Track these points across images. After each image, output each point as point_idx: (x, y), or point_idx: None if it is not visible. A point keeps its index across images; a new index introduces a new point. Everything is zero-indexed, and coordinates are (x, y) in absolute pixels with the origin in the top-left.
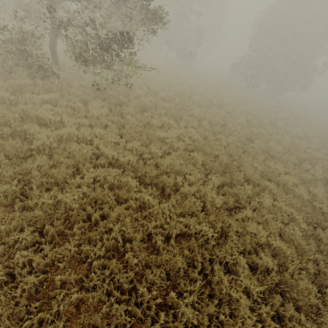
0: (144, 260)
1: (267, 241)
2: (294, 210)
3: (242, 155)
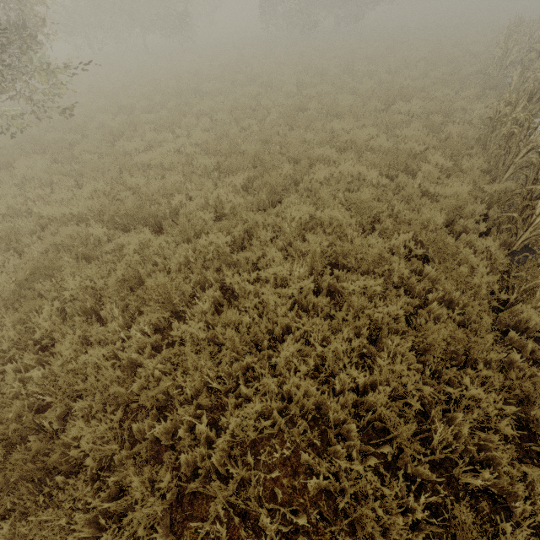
0: (136, 309)
1: (320, 220)
2: (371, 169)
3: (289, 134)
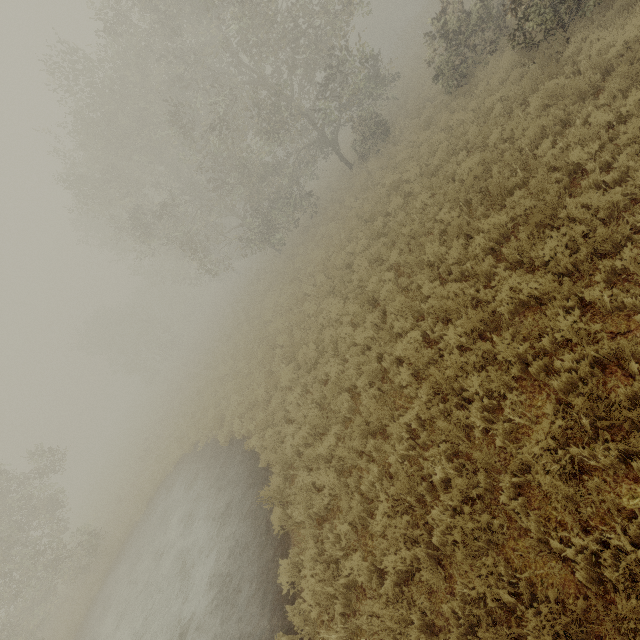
0: None
1: None
2: None
3: None
